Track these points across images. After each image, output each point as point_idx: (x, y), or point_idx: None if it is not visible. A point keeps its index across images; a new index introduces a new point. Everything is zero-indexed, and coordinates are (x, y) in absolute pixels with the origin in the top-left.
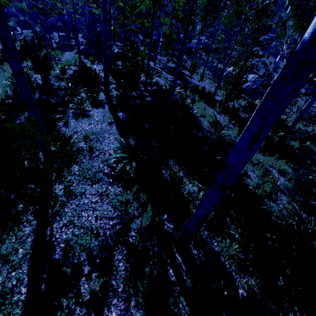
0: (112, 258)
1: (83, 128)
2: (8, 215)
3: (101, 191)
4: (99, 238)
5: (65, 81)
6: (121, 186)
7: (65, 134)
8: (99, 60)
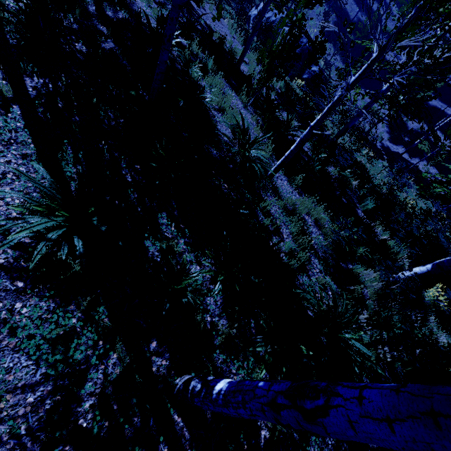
0: None
1: None
2: None
3: None
4: (1, 448)
5: None
6: (50, 295)
7: None
8: None
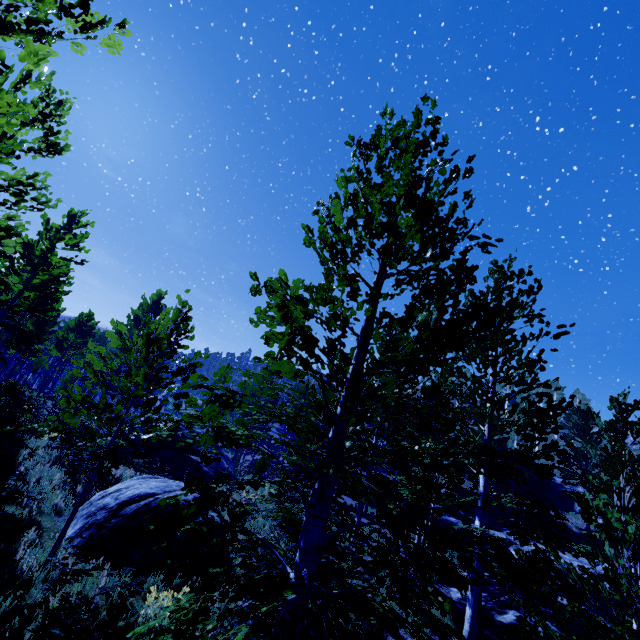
0: None
1: None
2: None
3: None
4: None
5: None
6: None
7: None
8: None
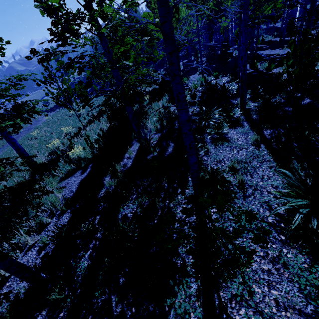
0: None
1: (224, 156)
2: (174, 260)
3: (272, 254)
4: None
5: (196, 105)
6: (304, 252)
7: (212, 167)
8: (222, 73)
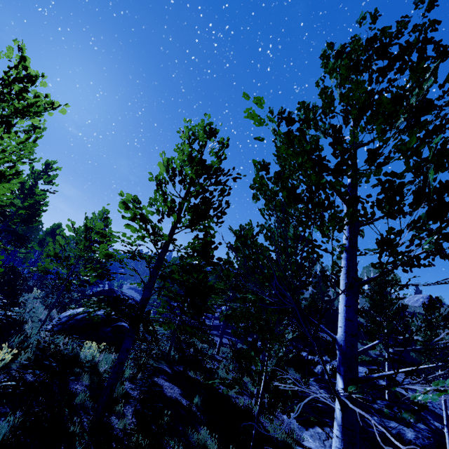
0: None
1: None
2: None
3: None
4: None
5: None
6: None
7: None
8: None
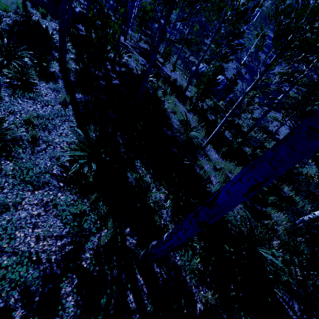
0: (57, 293)
1: (24, 108)
2: None
3: (47, 199)
4: (41, 266)
5: None
6: (75, 192)
7: None
8: (53, 16)
